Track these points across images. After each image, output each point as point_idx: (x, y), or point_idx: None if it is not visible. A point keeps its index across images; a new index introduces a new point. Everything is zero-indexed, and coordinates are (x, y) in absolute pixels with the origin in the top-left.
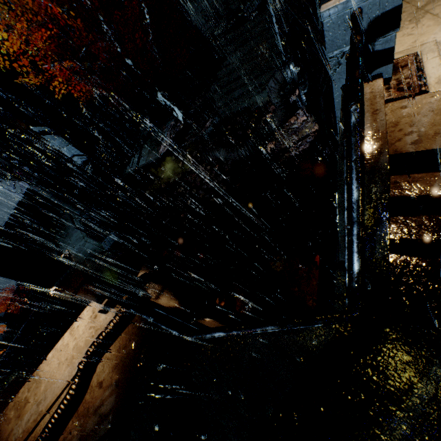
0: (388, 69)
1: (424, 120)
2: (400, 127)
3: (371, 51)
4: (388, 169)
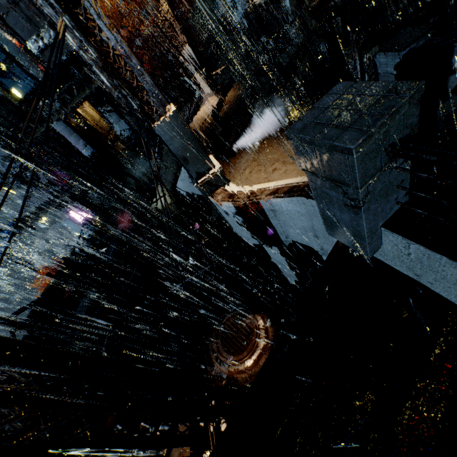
0: None
1: None
2: None
3: None
4: None
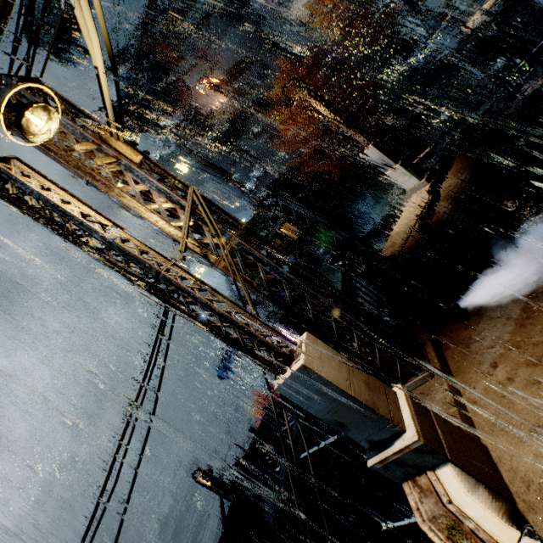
0: None
1: None
2: None
3: None
4: None
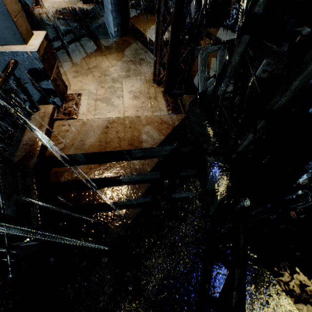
0: (58, 100)
1: (70, 135)
2: (58, 138)
3: (40, 87)
4: (33, 168)
